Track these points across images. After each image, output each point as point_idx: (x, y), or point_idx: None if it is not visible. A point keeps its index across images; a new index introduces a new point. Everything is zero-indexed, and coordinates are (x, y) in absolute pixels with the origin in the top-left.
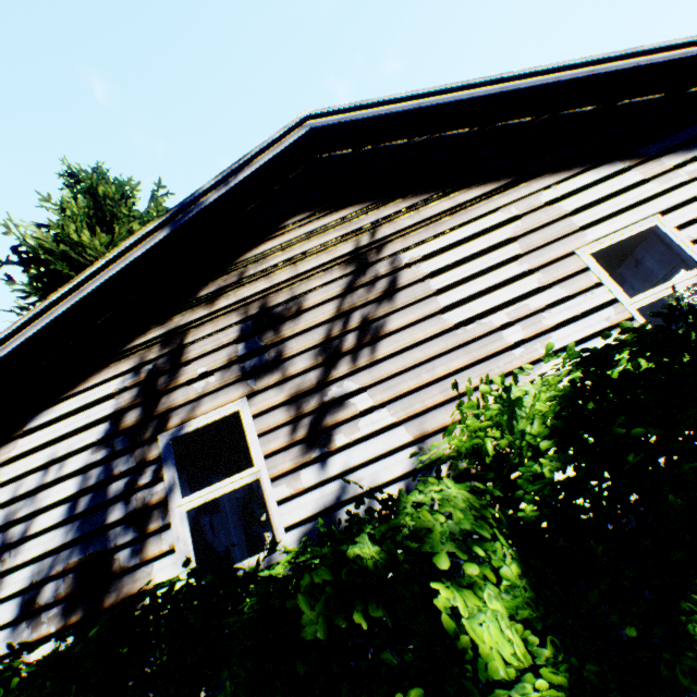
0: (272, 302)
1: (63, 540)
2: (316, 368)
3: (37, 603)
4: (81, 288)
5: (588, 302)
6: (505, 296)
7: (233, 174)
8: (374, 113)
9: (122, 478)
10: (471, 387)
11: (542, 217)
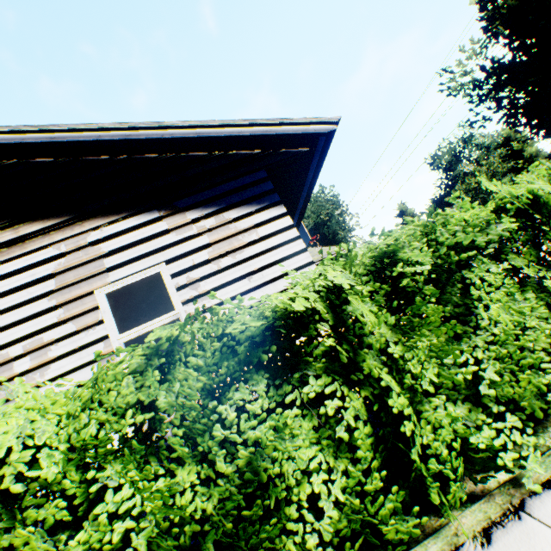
0: None
1: None
2: None
3: None
4: None
5: (89, 336)
6: (29, 329)
7: None
8: None
9: None
10: None
11: (84, 256)
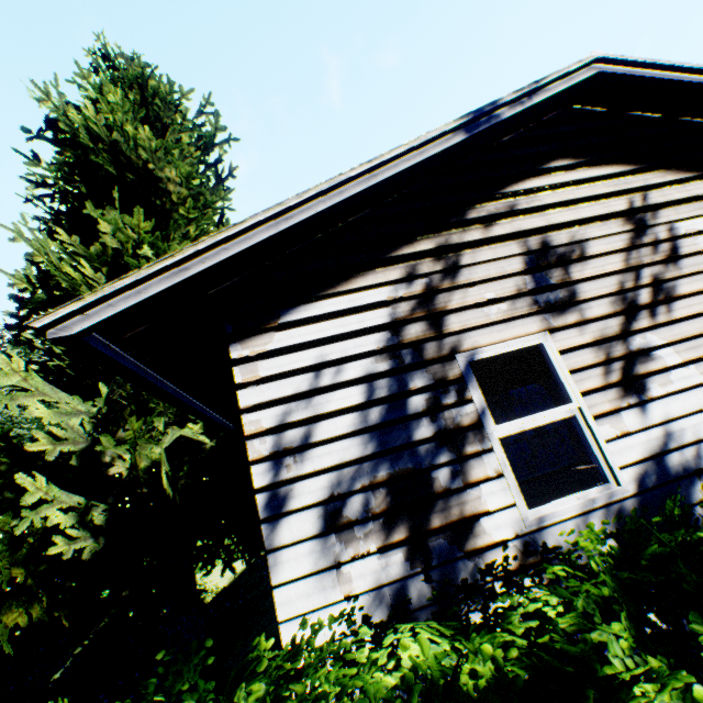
0: (553, 241)
1: (361, 452)
2: (614, 316)
3: (344, 517)
4: (372, 172)
5: None
6: None
7: (527, 95)
8: (662, 76)
9: (420, 394)
10: None
11: None
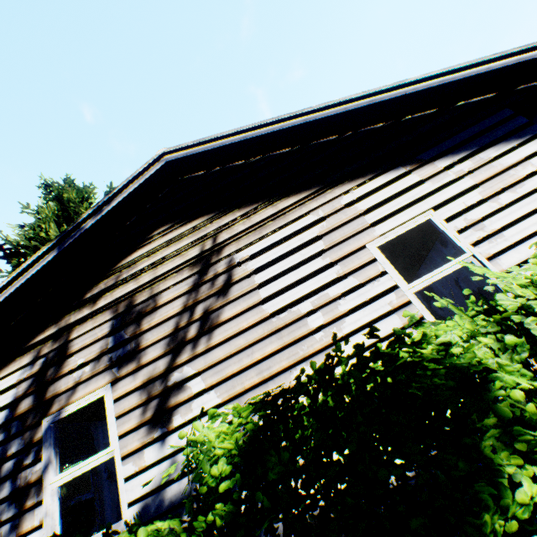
0: (137, 300)
1: None
2: (164, 356)
3: None
4: None
5: (375, 288)
6: (311, 287)
7: (108, 203)
8: (211, 146)
9: (12, 459)
10: (280, 369)
11: (342, 217)
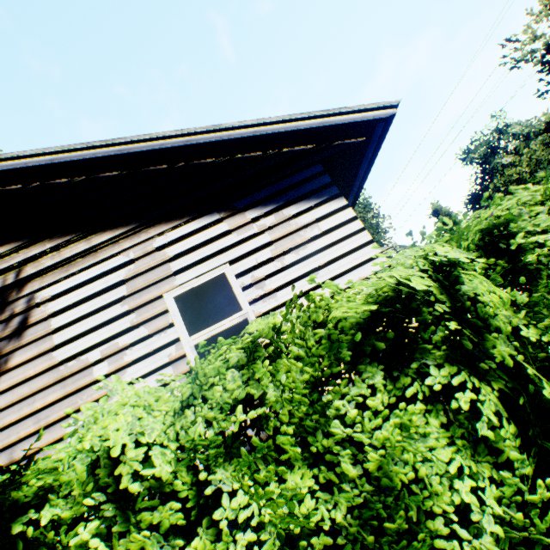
0: None
1: None
2: None
3: None
4: None
5: (161, 340)
6: (105, 335)
7: None
8: (14, 165)
9: None
10: (58, 418)
11: (151, 261)
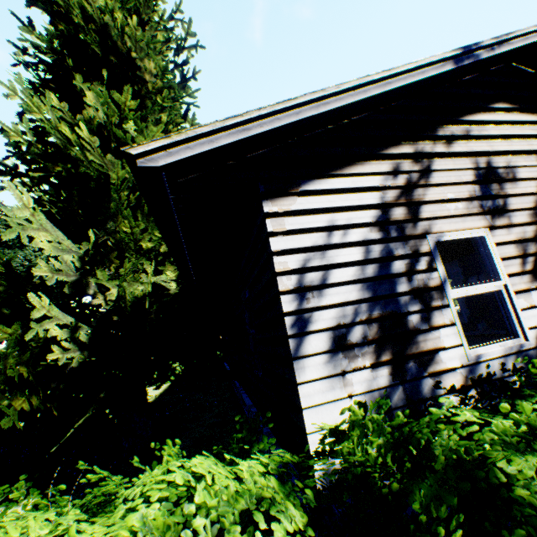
0: (494, 163)
1: (360, 295)
2: (531, 225)
3: (348, 340)
4: (387, 79)
5: None
6: None
7: (497, 44)
8: None
9: (401, 260)
10: None
11: None
